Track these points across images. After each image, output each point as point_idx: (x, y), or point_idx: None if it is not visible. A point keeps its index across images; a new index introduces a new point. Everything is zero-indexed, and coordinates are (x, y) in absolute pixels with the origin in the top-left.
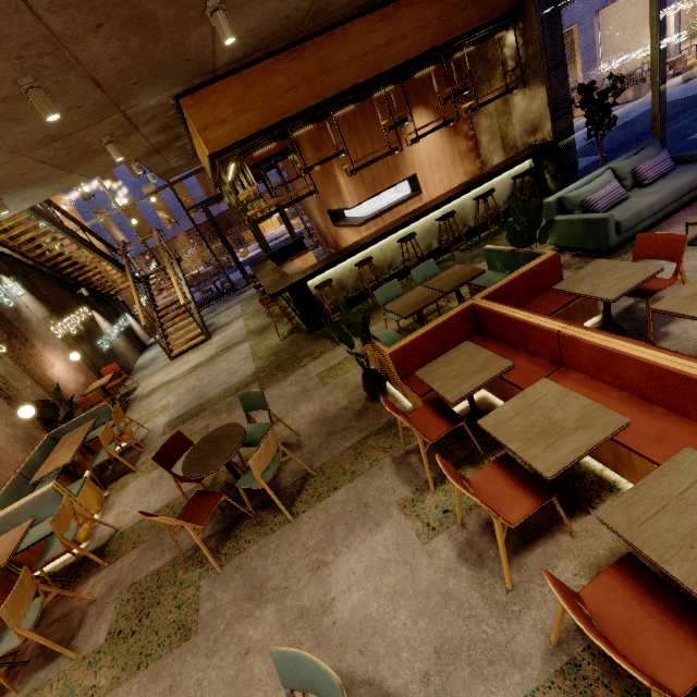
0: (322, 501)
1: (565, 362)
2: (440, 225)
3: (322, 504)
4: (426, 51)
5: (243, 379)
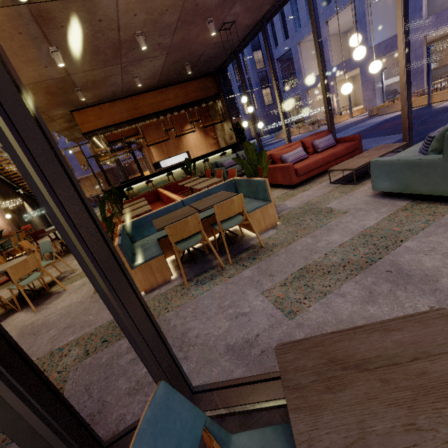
0: None
1: (165, 201)
2: None
3: None
4: (179, 105)
5: None
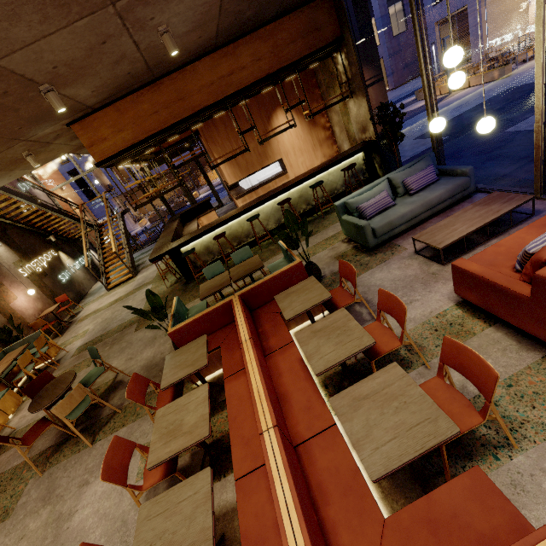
0: (112, 434)
1: None
2: (282, 207)
3: (111, 436)
4: (262, 77)
5: (132, 318)
